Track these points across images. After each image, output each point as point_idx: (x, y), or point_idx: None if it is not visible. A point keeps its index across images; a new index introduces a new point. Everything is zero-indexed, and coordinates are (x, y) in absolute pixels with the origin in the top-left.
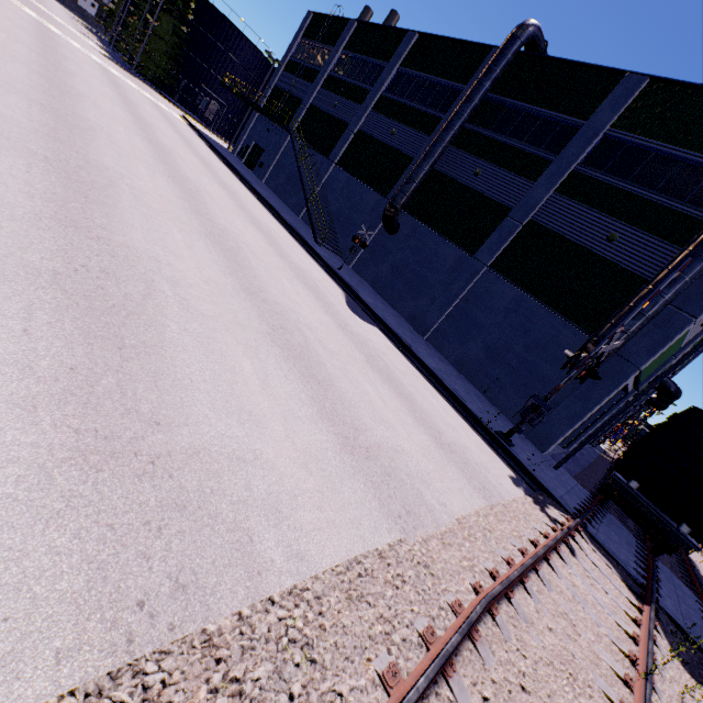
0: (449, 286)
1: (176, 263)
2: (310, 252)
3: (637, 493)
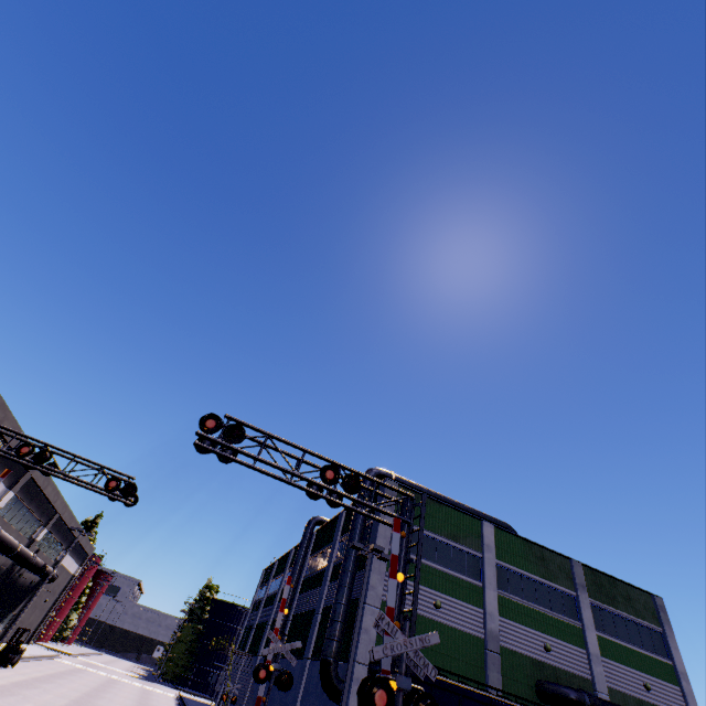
0: (294, 695)
1: None
2: None
3: None
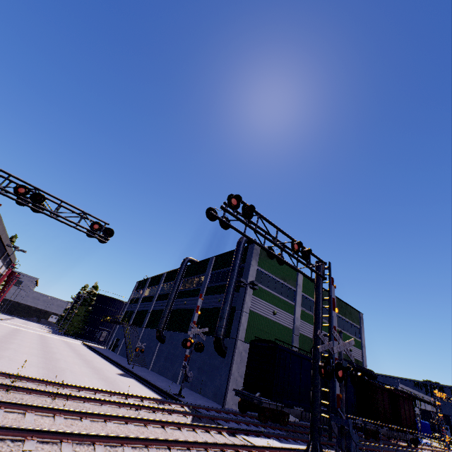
0: (182, 350)
1: (17, 357)
2: (117, 365)
3: (241, 390)
